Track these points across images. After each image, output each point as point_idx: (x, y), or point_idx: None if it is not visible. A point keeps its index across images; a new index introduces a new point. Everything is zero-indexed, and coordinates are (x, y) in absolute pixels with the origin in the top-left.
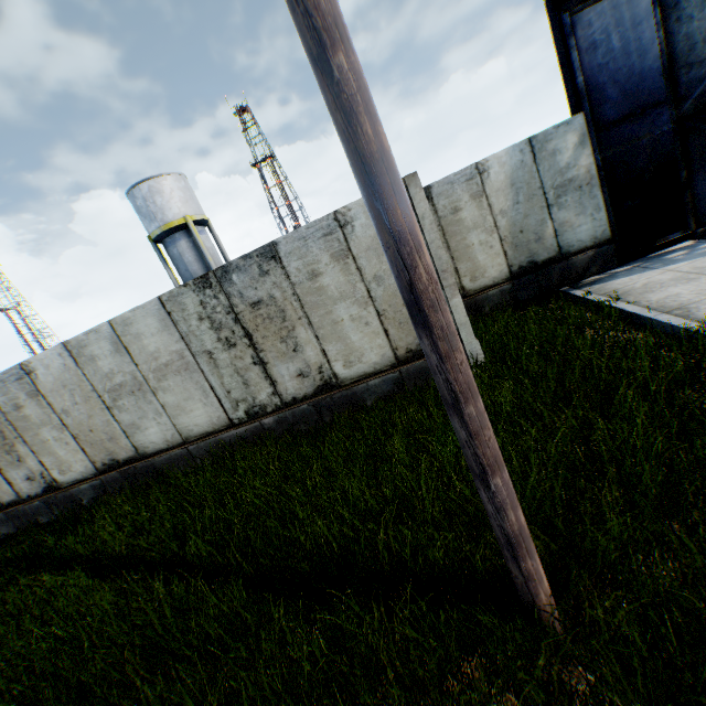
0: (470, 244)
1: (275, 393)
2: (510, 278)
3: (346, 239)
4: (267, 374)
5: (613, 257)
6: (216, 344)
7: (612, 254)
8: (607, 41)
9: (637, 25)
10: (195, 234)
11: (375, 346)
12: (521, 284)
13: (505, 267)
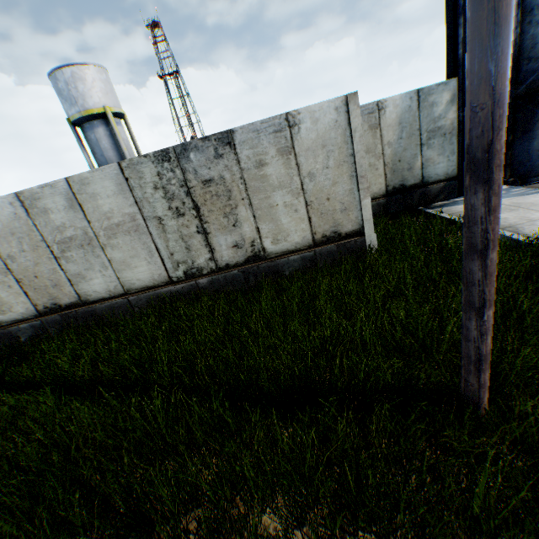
0: None
1: (212, 259)
2: (385, 195)
3: (292, 138)
4: (208, 242)
5: (456, 190)
6: (167, 212)
7: (455, 187)
8: None
9: None
10: (113, 124)
11: (299, 230)
12: (392, 200)
13: (384, 186)
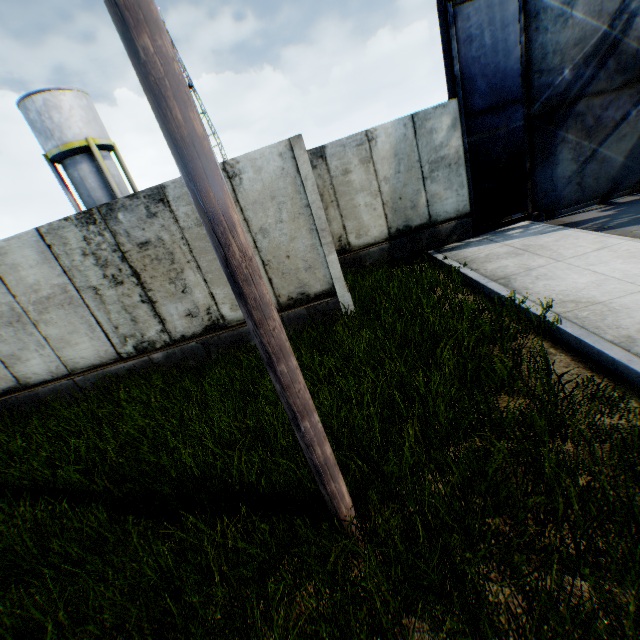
0: (357, 204)
1: (164, 330)
2: (388, 238)
3: (235, 191)
4: (156, 312)
5: (471, 229)
6: (103, 281)
7: (470, 226)
8: (481, 37)
9: (505, 27)
10: (99, 159)
11: None
12: (397, 244)
13: (385, 228)
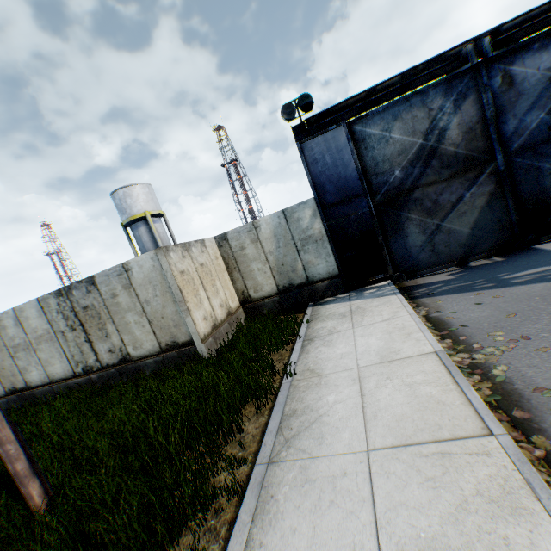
0: (252, 269)
1: (98, 360)
2: (278, 293)
3: (130, 278)
4: (93, 348)
5: (342, 286)
6: (67, 328)
7: (341, 284)
8: (323, 158)
9: (340, 150)
10: (151, 223)
11: (149, 340)
12: (285, 297)
13: (275, 286)
